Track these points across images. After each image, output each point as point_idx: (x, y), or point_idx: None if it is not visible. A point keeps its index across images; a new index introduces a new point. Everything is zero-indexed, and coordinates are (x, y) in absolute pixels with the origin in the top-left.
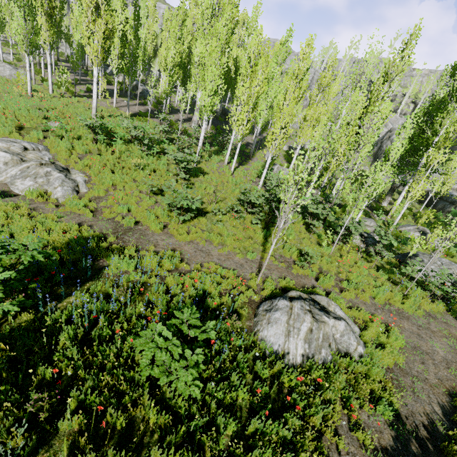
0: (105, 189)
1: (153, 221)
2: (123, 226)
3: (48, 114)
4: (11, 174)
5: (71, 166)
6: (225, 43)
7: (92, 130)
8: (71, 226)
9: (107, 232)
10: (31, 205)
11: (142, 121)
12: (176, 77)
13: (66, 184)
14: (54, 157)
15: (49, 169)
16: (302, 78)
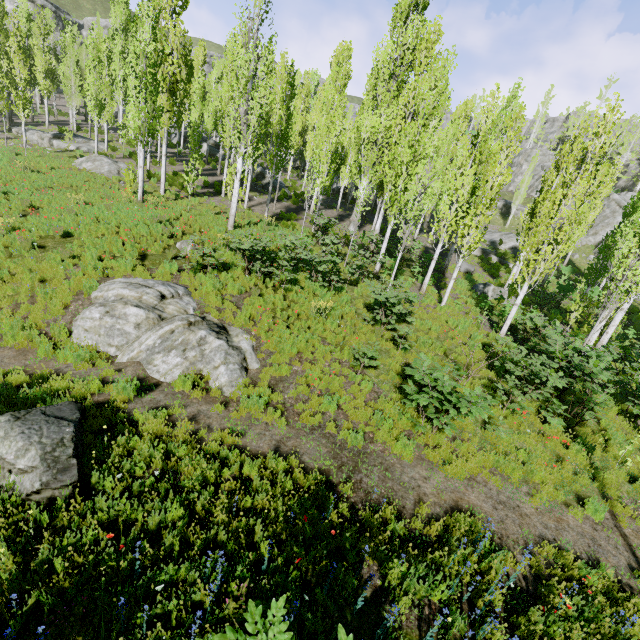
0: (285, 361)
1: (388, 430)
2: (344, 447)
3: (173, 230)
4: (146, 345)
5: (227, 321)
6: (431, 113)
7: (245, 254)
8: (275, 463)
9: (327, 466)
10: (188, 408)
11: (288, 227)
12: (330, 161)
13: (230, 359)
14: (200, 305)
15: (203, 333)
16: (597, 163)
